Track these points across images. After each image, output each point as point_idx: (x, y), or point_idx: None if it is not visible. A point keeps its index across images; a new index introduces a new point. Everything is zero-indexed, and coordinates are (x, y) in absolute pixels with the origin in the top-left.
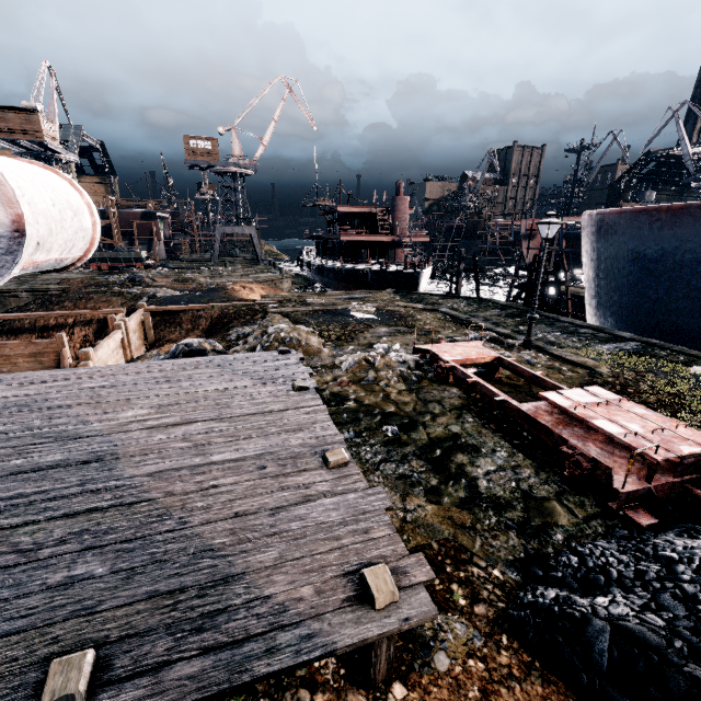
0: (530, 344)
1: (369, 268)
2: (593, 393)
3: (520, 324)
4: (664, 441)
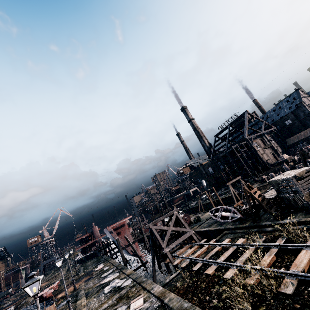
0: (77, 274)
1: (83, 256)
2: (46, 289)
3: (91, 264)
4: (40, 295)
